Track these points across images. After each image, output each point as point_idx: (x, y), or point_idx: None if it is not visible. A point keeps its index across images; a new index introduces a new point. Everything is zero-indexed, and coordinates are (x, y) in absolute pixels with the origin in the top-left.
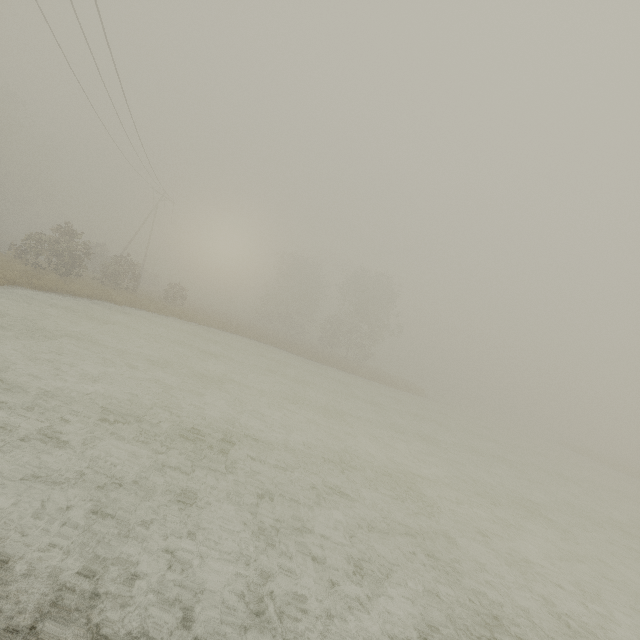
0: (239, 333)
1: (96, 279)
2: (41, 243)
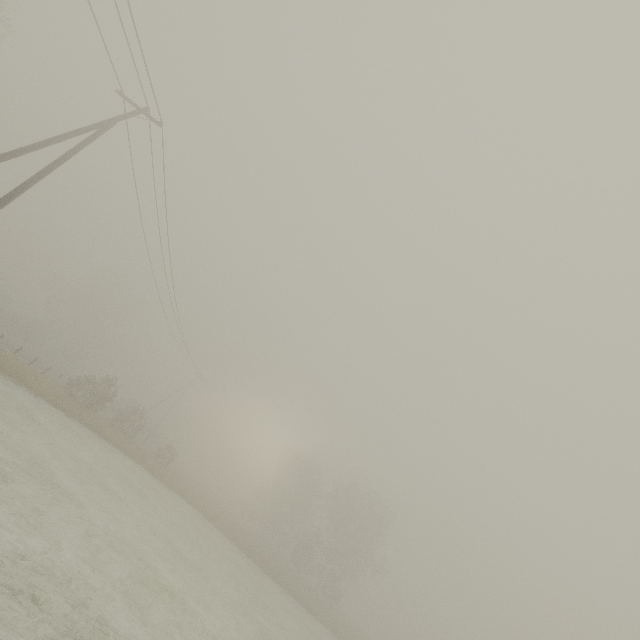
0: (198, 506)
1: (109, 420)
2: (87, 382)
